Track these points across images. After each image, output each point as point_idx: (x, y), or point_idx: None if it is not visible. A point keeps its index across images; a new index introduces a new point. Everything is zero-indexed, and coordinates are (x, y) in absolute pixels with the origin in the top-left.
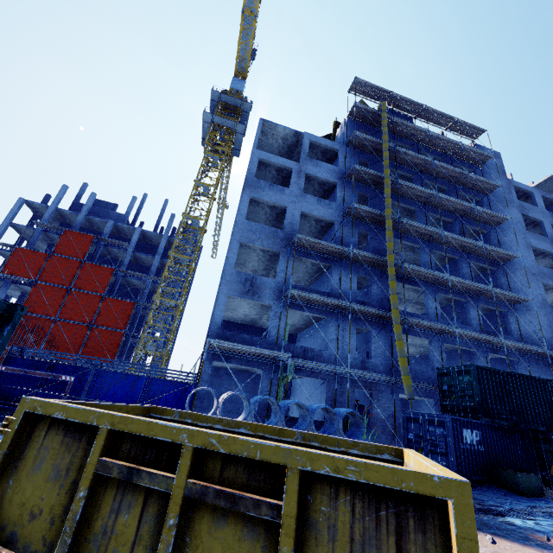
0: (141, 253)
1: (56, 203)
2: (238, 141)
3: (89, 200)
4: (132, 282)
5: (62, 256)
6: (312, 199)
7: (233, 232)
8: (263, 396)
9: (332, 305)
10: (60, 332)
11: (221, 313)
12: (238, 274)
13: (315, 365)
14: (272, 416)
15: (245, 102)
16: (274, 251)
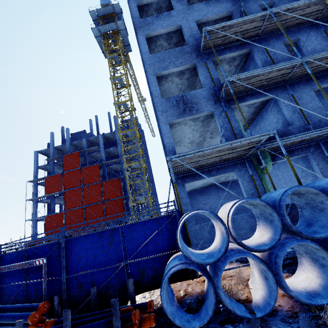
0: (109, 148)
1: (52, 144)
2: (124, 38)
3: (67, 134)
4: (113, 167)
5: (69, 171)
6: (199, 6)
7: (145, 70)
8: (287, 189)
9: (276, 78)
10: (89, 212)
11: (170, 139)
12: (167, 101)
13: (294, 141)
14: (305, 213)
15: (114, 5)
16: (189, 67)
